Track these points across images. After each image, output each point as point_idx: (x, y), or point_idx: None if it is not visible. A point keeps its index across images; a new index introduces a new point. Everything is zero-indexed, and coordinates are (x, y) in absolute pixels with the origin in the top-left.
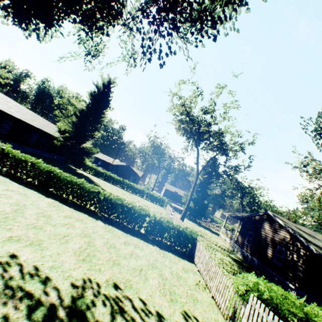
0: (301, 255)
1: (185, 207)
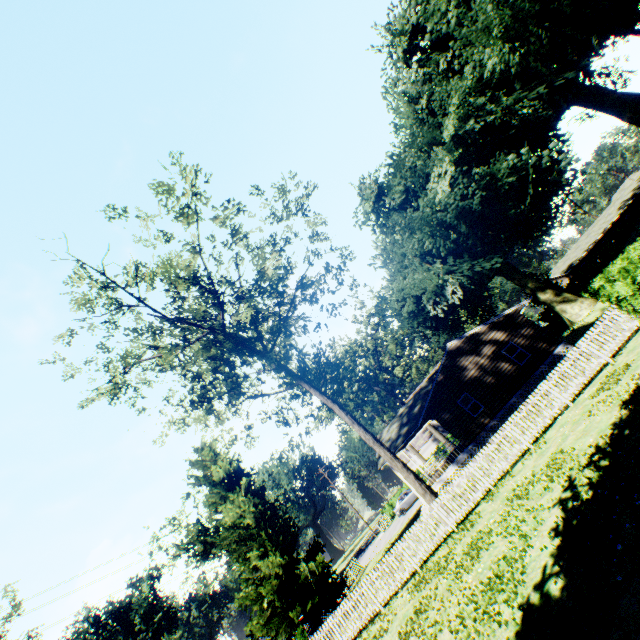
0: (523, 324)
1: (413, 474)
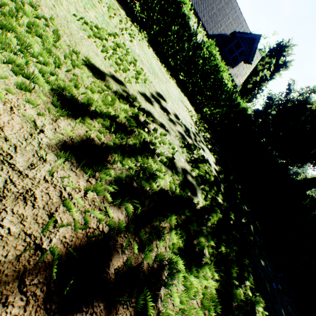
0: None
1: None
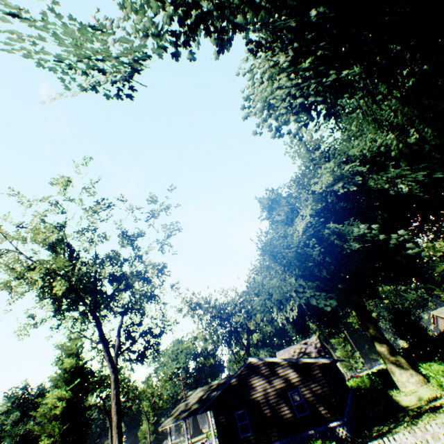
0: (316, 378)
1: None
